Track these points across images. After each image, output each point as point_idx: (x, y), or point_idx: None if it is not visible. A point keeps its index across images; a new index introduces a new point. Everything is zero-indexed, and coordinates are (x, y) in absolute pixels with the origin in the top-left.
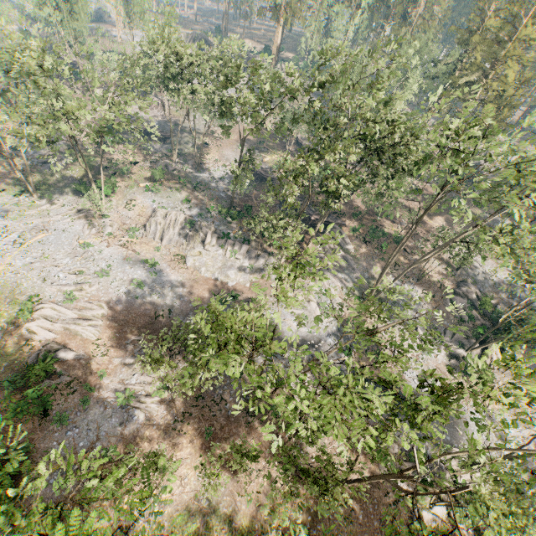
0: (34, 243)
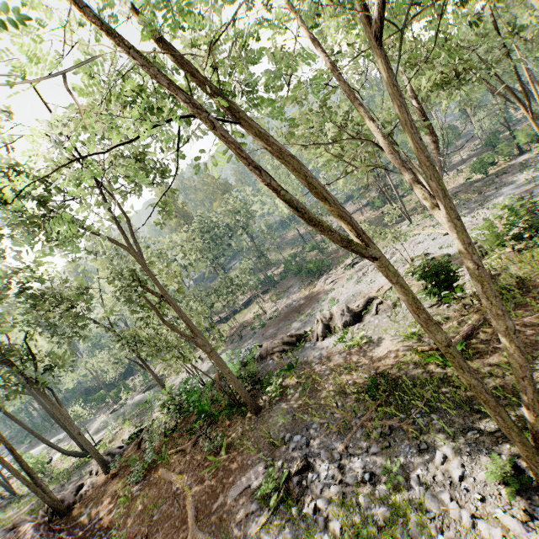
0: (441, 234)
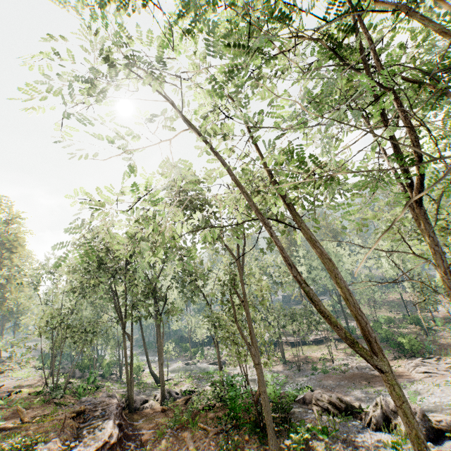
0: None
